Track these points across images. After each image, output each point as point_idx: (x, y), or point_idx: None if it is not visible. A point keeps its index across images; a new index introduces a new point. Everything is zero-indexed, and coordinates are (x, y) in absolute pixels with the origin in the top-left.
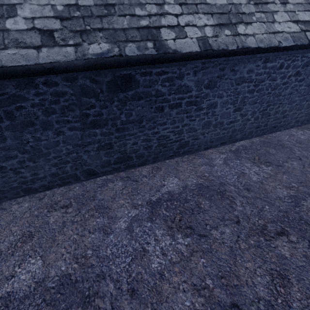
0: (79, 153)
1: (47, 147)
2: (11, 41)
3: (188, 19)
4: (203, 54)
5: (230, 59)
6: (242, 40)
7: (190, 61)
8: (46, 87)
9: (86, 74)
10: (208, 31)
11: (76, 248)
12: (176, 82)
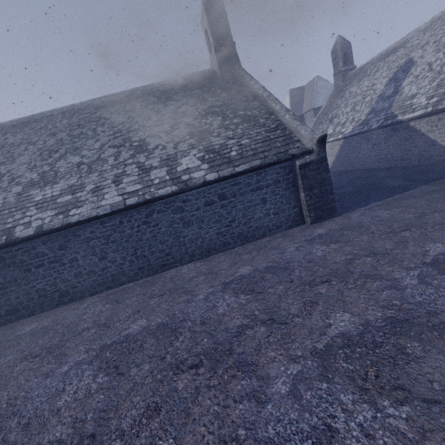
0: None
1: None
2: None
3: (38, 216)
4: (37, 234)
5: (69, 230)
6: (68, 219)
7: (38, 238)
8: None
9: None
10: (47, 220)
11: None
12: (32, 251)
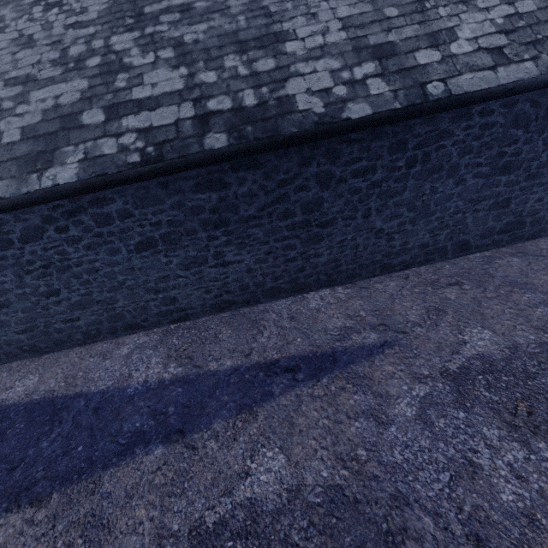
0: (466, 213)
1: (437, 204)
2: (462, 66)
3: None
4: None
5: None
6: None
7: None
8: (479, 118)
9: (528, 96)
10: None
11: (526, 320)
12: None
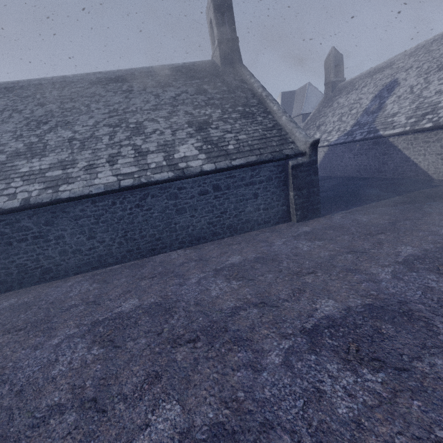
0: None
1: None
2: None
3: (24, 188)
4: (23, 207)
5: (58, 206)
6: (58, 194)
7: (23, 211)
8: None
9: None
10: (34, 193)
11: None
12: (16, 224)
